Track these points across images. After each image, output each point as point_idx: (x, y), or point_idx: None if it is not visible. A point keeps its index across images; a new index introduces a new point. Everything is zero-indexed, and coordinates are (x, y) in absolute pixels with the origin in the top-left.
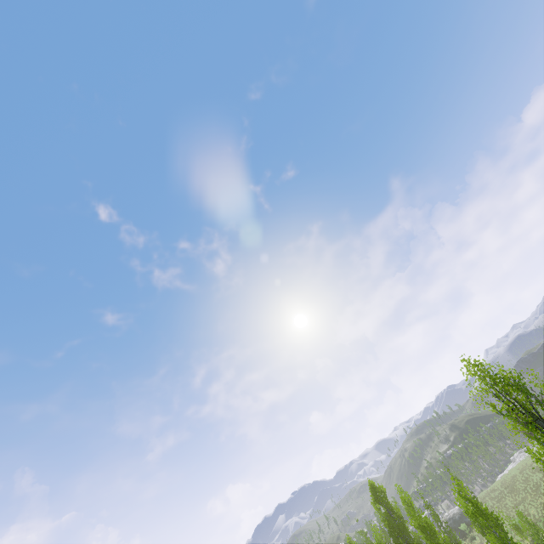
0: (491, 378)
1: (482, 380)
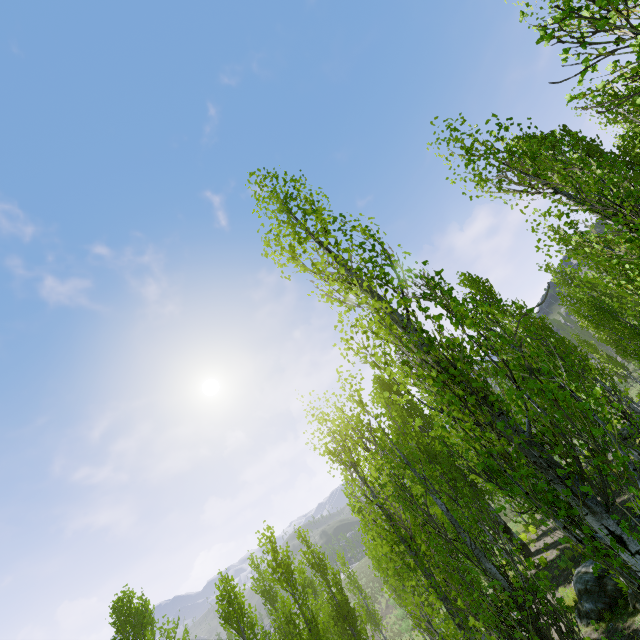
0: (130, 610)
1: (117, 614)
